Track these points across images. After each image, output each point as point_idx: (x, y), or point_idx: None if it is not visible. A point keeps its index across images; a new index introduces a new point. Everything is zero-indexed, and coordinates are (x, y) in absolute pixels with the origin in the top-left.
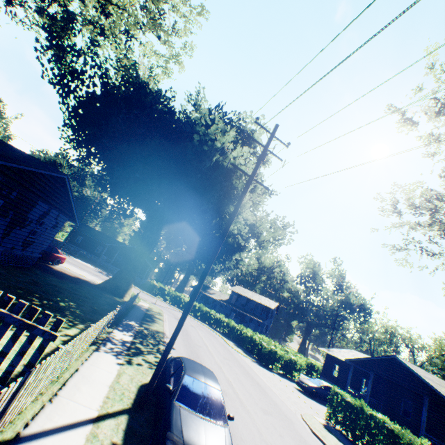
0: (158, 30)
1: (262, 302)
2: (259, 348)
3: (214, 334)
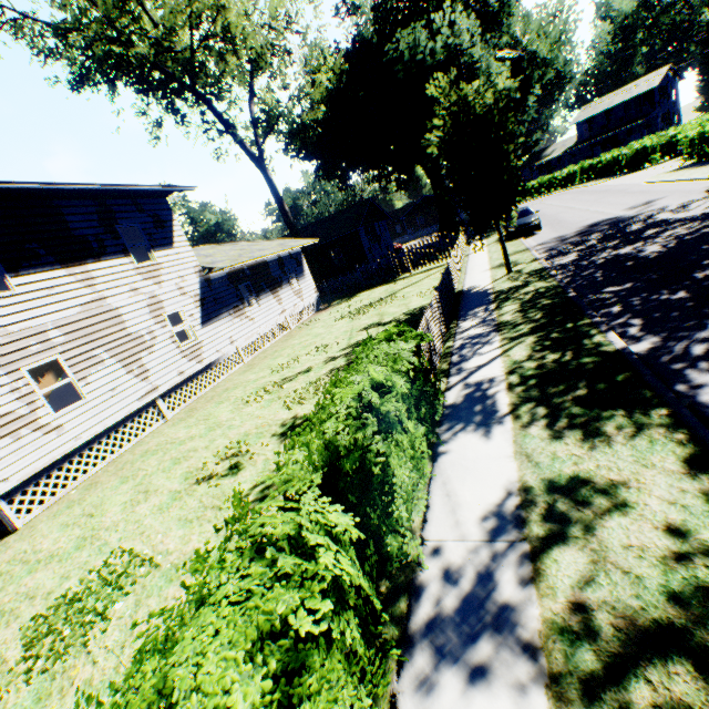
0: (292, 31)
1: (632, 96)
2: (624, 161)
3: (566, 192)
